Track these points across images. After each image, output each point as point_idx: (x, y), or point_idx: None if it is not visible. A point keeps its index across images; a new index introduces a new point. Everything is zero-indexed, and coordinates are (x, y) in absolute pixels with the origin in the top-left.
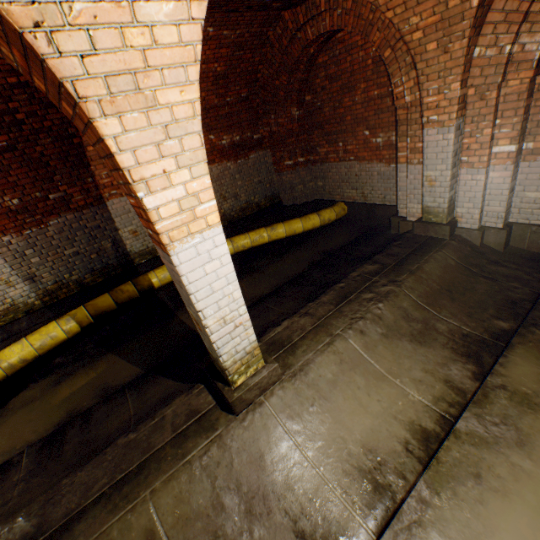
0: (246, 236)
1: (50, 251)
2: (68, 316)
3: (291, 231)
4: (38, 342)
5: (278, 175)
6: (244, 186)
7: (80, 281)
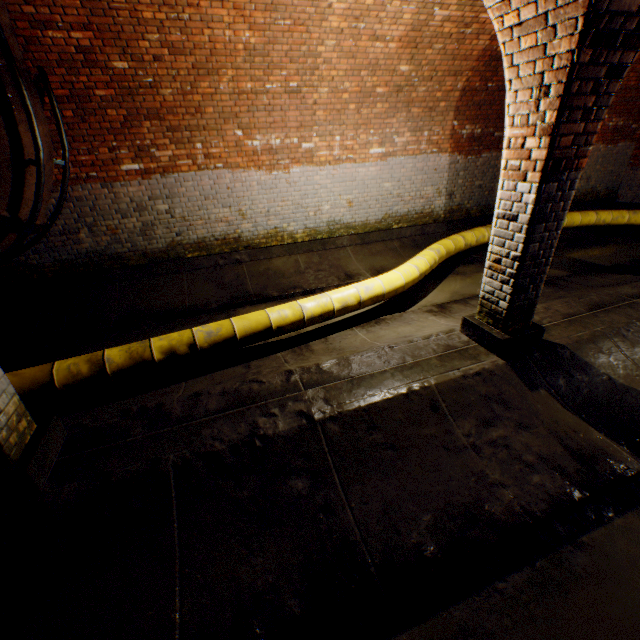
0: (608, 213)
1: (469, 178)
2: (489, 227)
3: None
4: (477, 237)
5: (631, 169)
6: (597, 172)
7: (468, 210)
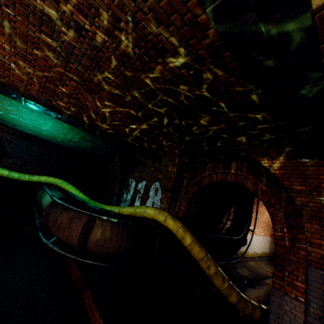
0: None
1: (271, 244)
2: None
3: None
4: None
5: None
6: None
7: (271, 253)
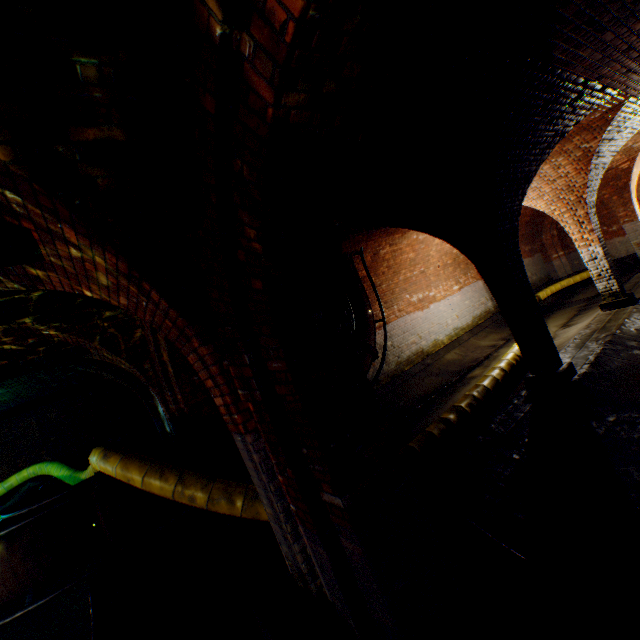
0: (563, 281)
1: None
2: None
3: (582, 277)
4: None
5: (548, 264)
6: (536, 270)
7: None
